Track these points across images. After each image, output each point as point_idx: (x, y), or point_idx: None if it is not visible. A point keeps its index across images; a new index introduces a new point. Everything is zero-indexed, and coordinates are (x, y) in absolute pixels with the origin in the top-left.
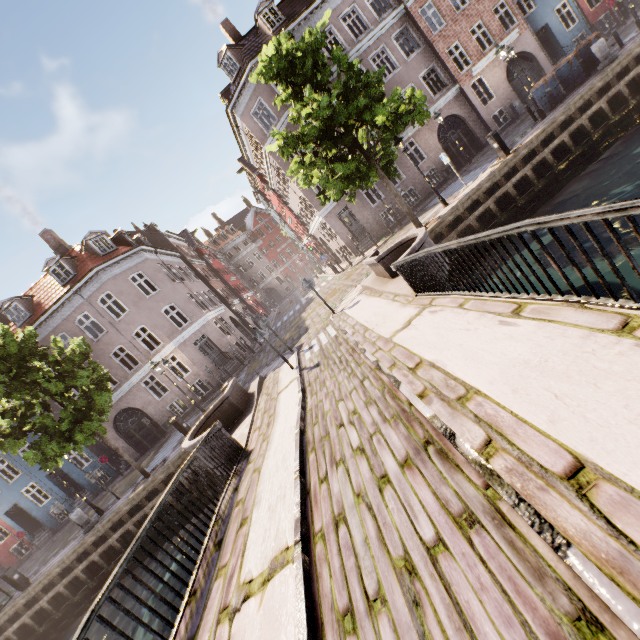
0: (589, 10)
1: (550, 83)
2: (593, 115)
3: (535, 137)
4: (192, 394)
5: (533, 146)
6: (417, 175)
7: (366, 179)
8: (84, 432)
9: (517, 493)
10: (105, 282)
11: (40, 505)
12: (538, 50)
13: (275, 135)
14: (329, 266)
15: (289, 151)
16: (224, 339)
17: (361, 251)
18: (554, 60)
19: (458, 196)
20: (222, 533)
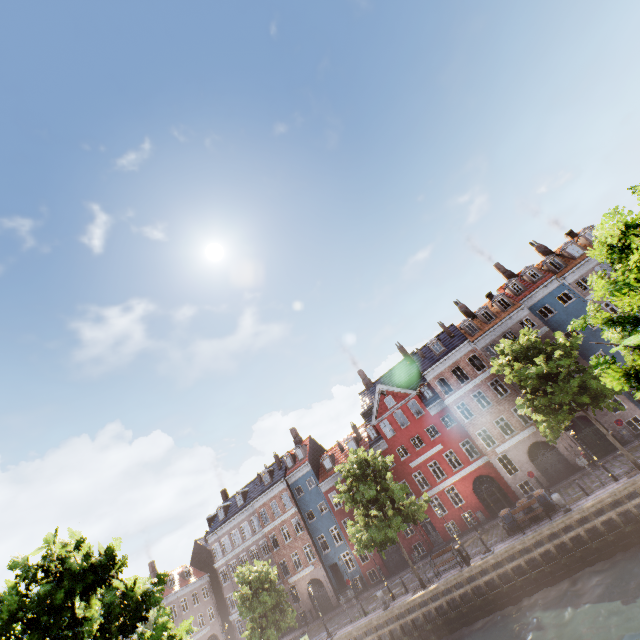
0: (361, 563)
1: None
2: None
3: None
4: None
5: None
6: None
7: None
8: None
9: None
10: None
11: None
12: (326, 580)
13: None
14: None
15: None
16: None
17: None
18: (335, 591)
19: None
20: None
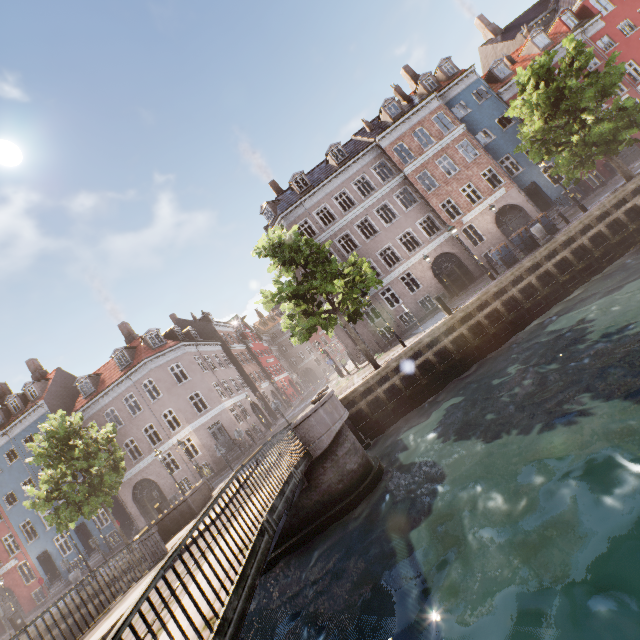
0: None
1: (503, 250)
2: (527, 286)
3: (471, 303)
4: (198, 474)
5: (469, 310)
6: (413, 300)
7: (326, 329)
8: (91, 505)
9: (146, 632)
10: (150, 370)
11: (63, 555)
12: (525, 202)
13: (263, 293)
14: (335, 369)
15: (272, 304)
16: (235, 426)
17: (355, 364)
18: (542, 210)
19: (415, 340)
20: (100, 621)
